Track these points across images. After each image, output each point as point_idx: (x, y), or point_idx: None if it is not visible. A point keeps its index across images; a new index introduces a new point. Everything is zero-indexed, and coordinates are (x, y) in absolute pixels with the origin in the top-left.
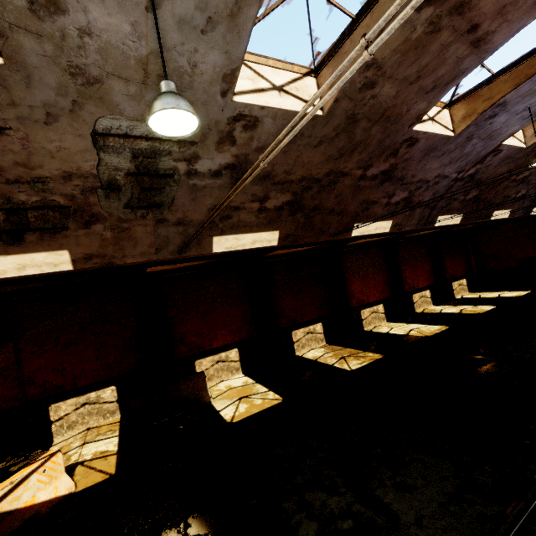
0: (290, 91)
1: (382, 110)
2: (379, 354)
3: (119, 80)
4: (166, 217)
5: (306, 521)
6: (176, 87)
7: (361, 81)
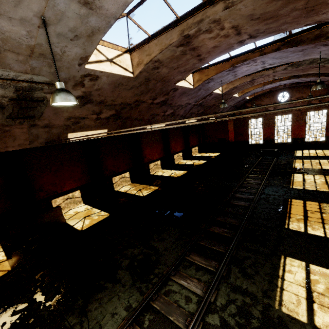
0: (116, 62)
1: (162, 77)
2: (157, 187)
3: (12, 53)
4: (37, 123)
5: (125, 260)
6: (50, 59)
7: (152, 66)
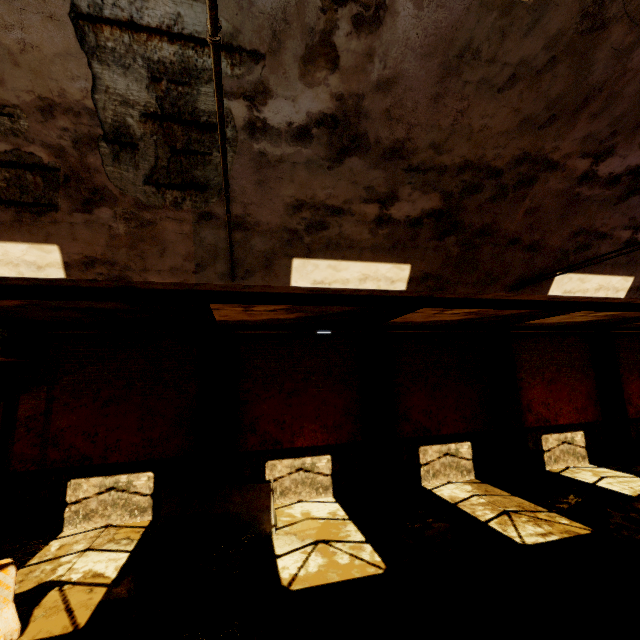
0: None
1: None
2: (583, 525)
3: None
4: (214, 210)
5: None
6: None
7: None
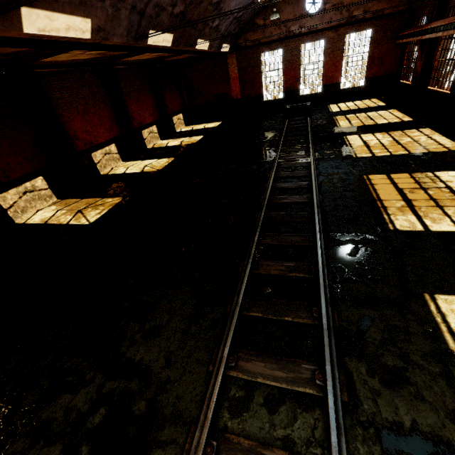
0: None
1: None
2: (118, 198)
3: None
4: None
5: (46, 451)
6: None
7: None
